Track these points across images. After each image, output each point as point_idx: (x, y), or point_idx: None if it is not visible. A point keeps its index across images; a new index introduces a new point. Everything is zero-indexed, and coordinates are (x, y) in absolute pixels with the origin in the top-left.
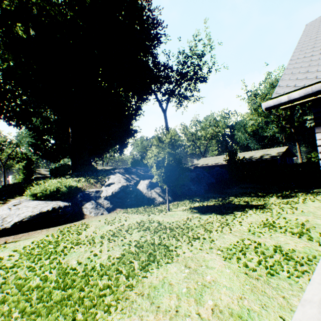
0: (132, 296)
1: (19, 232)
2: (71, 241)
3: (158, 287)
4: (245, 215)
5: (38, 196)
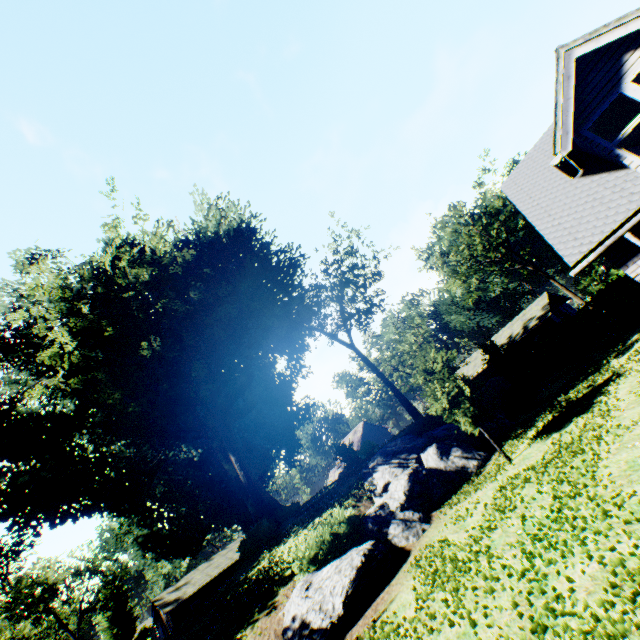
0: (622, 481)
1: (358, 616)
2: (463, 547)
3: (632, 464)
4: (611, 393)
5: (319, 559)
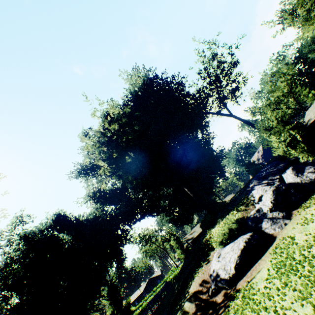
0: None
1: (244, 273)
2: (299, 250)
3: None
4: None
5: (223, 242)
